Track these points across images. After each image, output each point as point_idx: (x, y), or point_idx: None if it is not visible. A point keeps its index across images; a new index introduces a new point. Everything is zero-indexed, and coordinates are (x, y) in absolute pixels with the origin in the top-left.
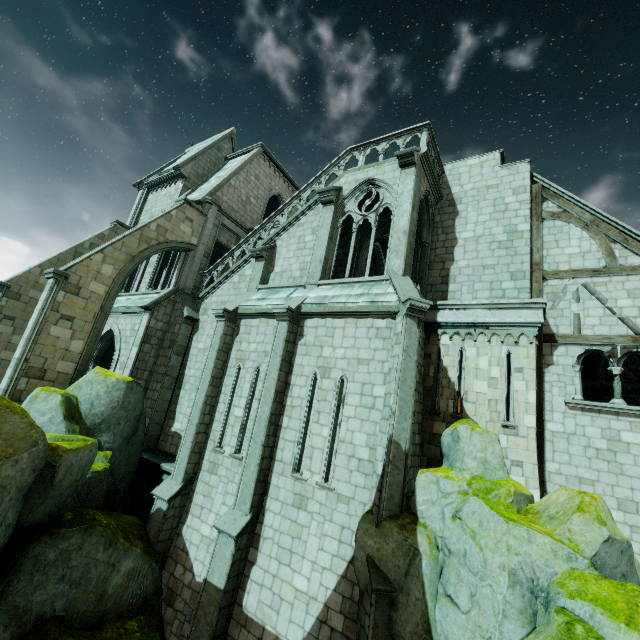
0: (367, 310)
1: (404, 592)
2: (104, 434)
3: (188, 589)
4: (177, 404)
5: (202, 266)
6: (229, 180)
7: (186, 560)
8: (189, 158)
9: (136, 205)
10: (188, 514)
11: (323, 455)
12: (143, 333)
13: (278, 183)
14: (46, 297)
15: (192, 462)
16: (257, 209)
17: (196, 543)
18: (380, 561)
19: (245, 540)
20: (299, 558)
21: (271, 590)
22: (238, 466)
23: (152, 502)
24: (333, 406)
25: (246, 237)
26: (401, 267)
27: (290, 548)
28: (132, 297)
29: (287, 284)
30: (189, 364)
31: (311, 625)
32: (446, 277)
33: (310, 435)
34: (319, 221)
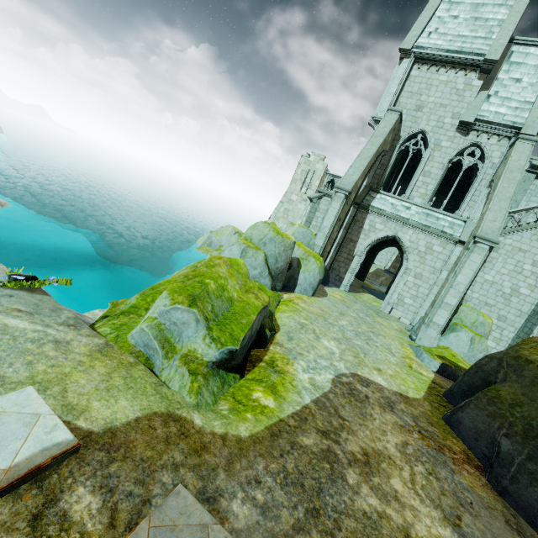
0: None
1: None
2: None
3: None
4: None
5: None
6: None
7: None
8: (504, 48)
9: (400, 81)
10: None
11: None
12: None
13: None
14: (480, 261)
15: None
16: None
17: None
18: None
19: None
20: None
21: None
22: None
23: None
24: None
25: None
26: None
27: None
28: (409, 206)
29: None
30: (472, 287)
31: None
32: None
33: None
34: None
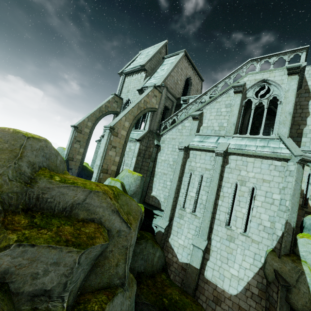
0: (270, 156)
1: (295, 288)
2: (134, 198)
3: (176, 263)
4: (153, 184)
5: (159, 118)
6: (171, 73)
7: (173, 252)
8: (148, 60)
9: (120, 84)
10: (170, 234)
11: (243, 221)
12: (138, 152)
13: (189, 71)
14: (107, 138)
15: (171, 213)
16: (180, 86)
17: (177, 246)
18: (281, 273)
19: (204, 250)
20: (232, 262)
21: (218, 272)
22: (194, 218)
23: (149, 225)
24: (248, 200)
25: (185, 106)
26: (287, 133)
27: (227, 257)
28: None
29: (213, 134)
30: (157, 166)
31: (241, 289)
32: (300, 134)
33: (235, 211)
34: (232, 102)
